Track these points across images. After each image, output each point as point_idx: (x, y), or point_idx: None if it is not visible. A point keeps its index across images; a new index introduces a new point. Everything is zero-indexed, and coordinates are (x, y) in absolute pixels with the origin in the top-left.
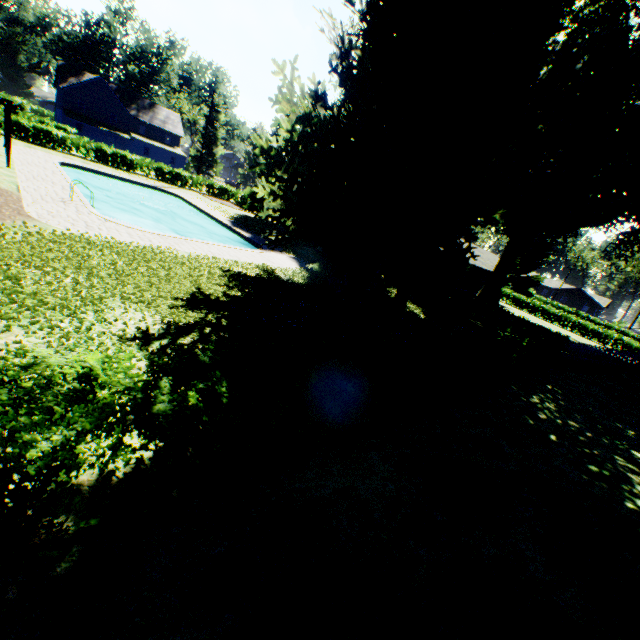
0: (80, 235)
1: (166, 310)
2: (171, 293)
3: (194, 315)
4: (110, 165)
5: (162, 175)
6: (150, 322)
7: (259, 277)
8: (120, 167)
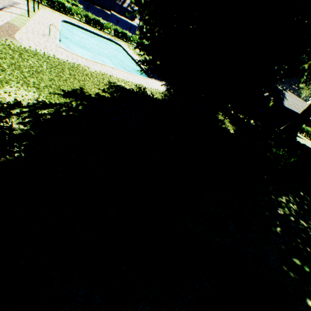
0: (35, 51)
1: (47, 94)
2: (60, 86)
3: (63, 100)
4: (92, 26)
5: (117, 34)
6: (29, 98)
7: (131, 90)
8: (97, 27)
